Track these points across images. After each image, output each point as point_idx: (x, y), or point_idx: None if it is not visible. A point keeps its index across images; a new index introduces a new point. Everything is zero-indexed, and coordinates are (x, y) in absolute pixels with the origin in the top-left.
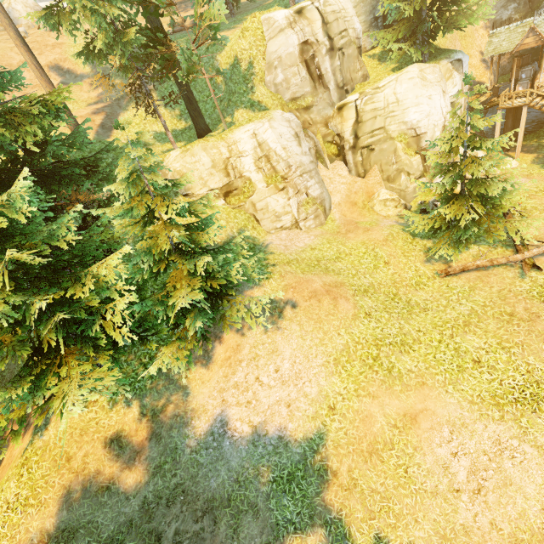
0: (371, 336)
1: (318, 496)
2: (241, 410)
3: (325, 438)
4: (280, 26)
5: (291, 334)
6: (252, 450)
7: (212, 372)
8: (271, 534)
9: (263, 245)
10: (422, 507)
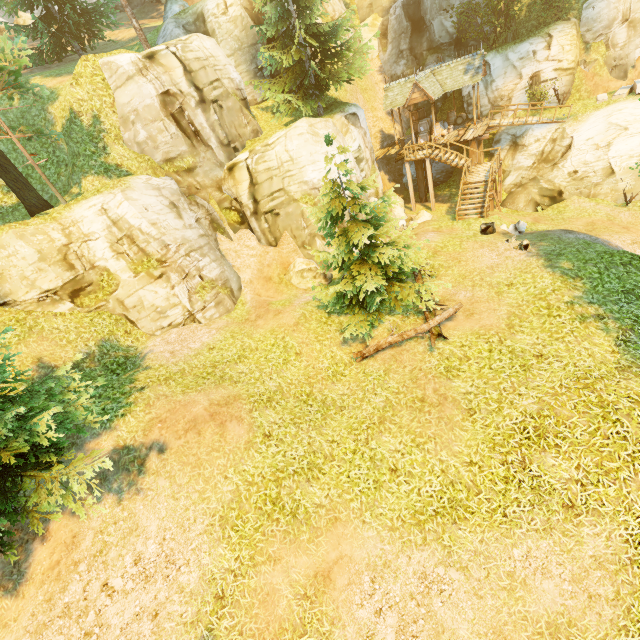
0: (269, 468)
1: None
2: None
3: None
4: (127, 73)
5: (158, 495)
6: None
7: (23, 601)
8: None
9: (141, 355)
10: None
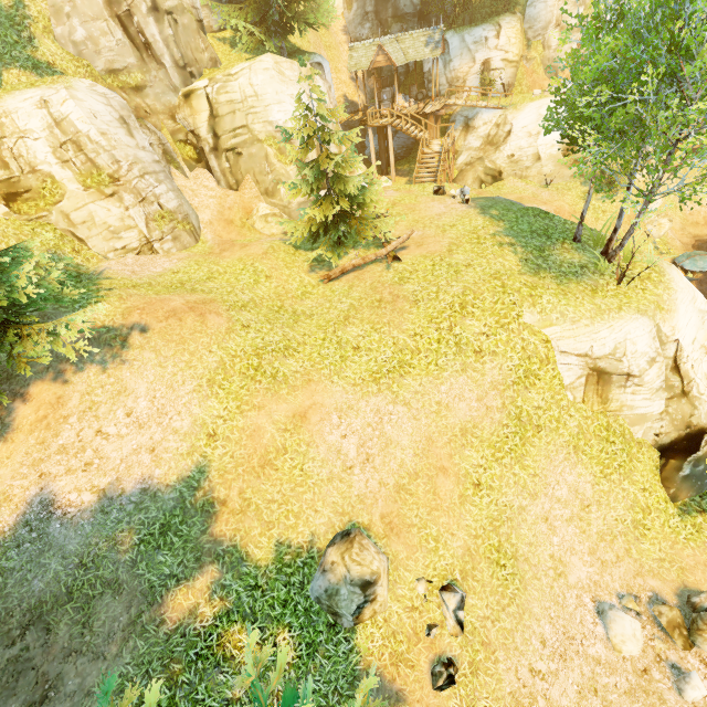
0: (250, 347)
1: (205, 534)
2: (77, 477)
3: (208, 470)
4: None
5: (145, 365)
6: (102, 519)
7: (13, 444)
8: (144, 602)
9: (96, 273)
10: (320, 496)
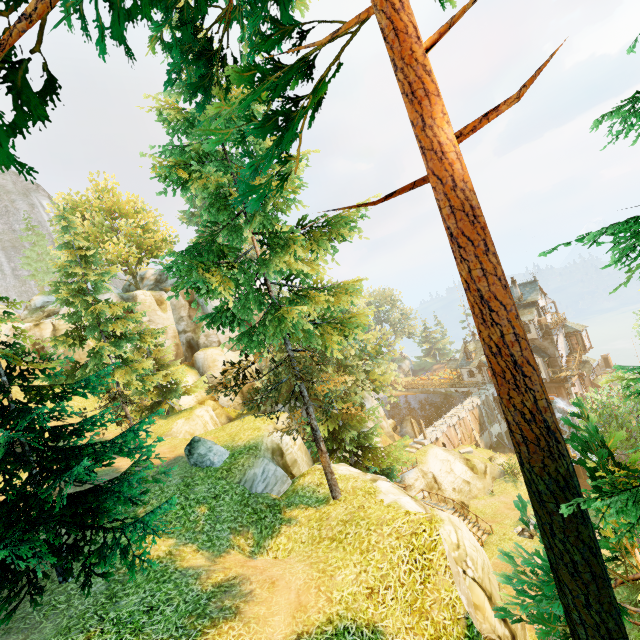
0: None
1: None
2: None
3: None
4: None
5: None
6: None
7: None
8: None
9: None
10: None
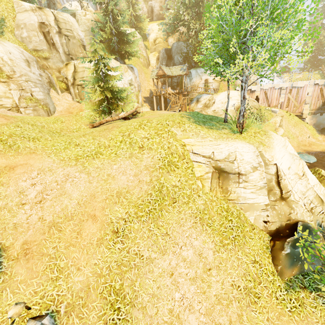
0: (9, 132)
1: None
2: None
3: None
4: (26, 8)
5: None
6: None
7: None
8: None
9: None
10: None
